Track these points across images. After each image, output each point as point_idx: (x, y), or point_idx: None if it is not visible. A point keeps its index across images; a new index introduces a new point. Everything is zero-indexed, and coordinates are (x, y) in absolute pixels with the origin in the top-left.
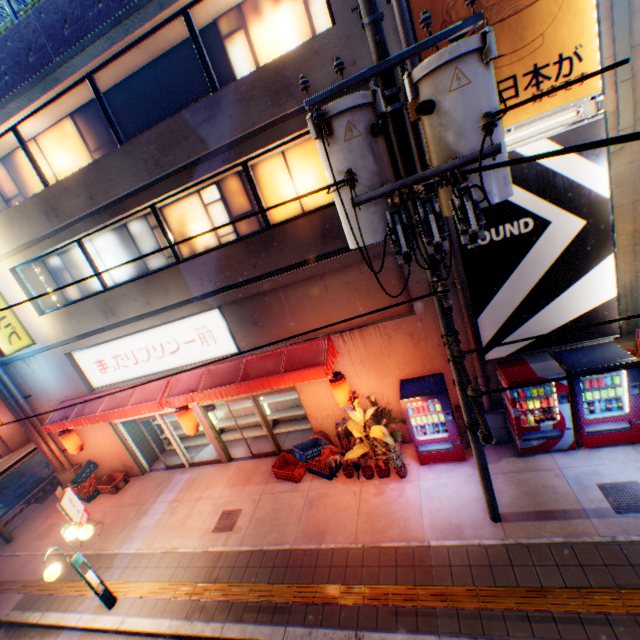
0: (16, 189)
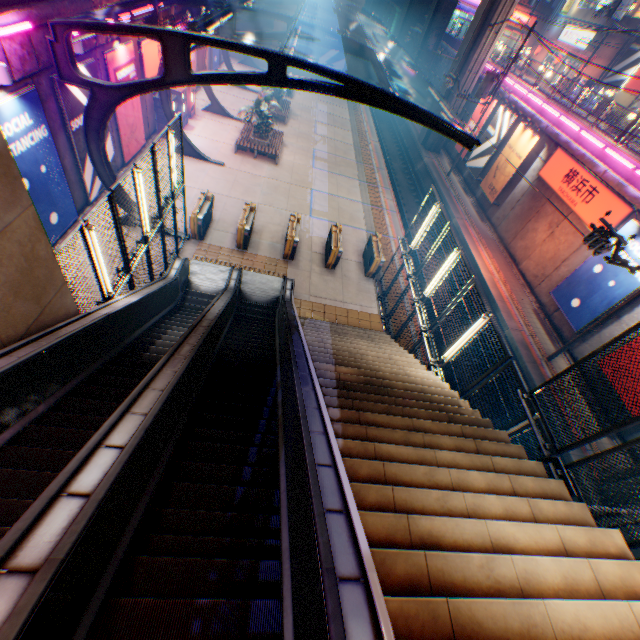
0: None
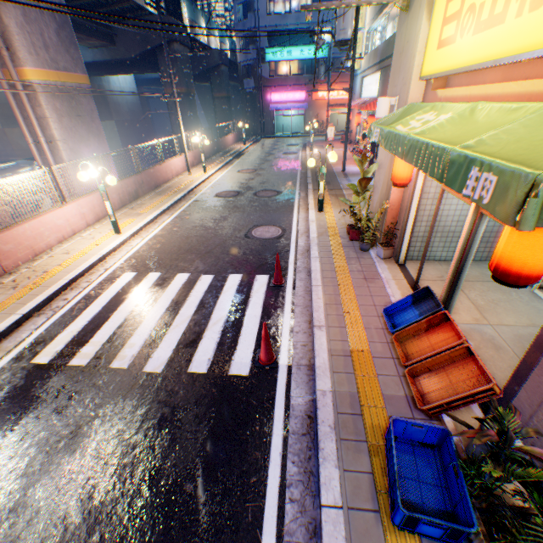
0: None
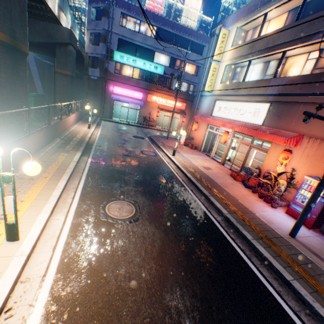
0: (248, 40)
